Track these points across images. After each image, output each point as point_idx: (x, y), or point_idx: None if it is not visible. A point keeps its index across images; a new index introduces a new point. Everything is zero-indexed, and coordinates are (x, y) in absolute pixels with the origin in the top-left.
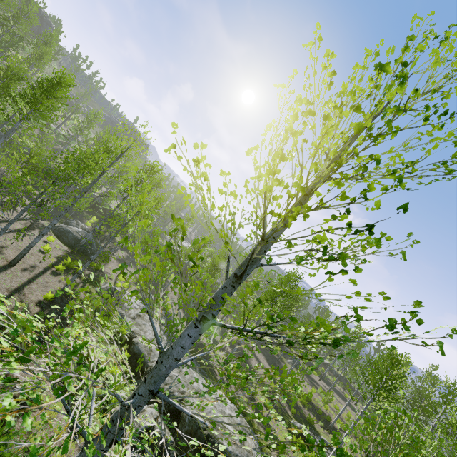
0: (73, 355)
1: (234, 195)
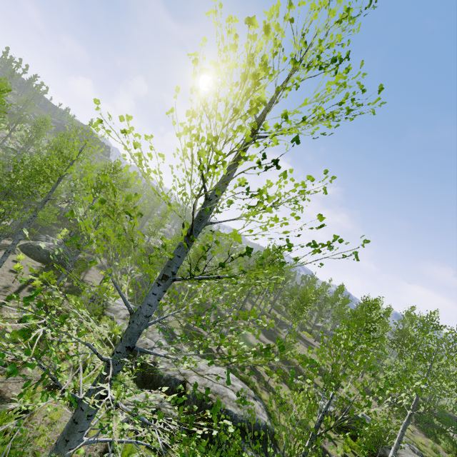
0: (30, 300)
1: (161, 156)
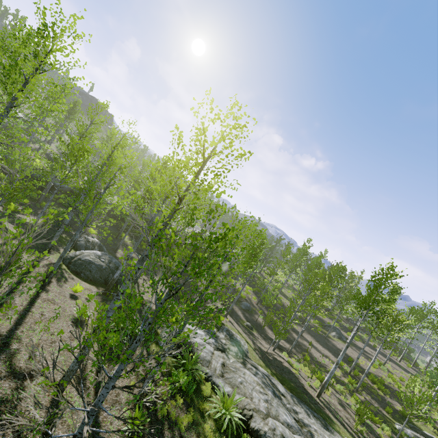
0: None
1: None
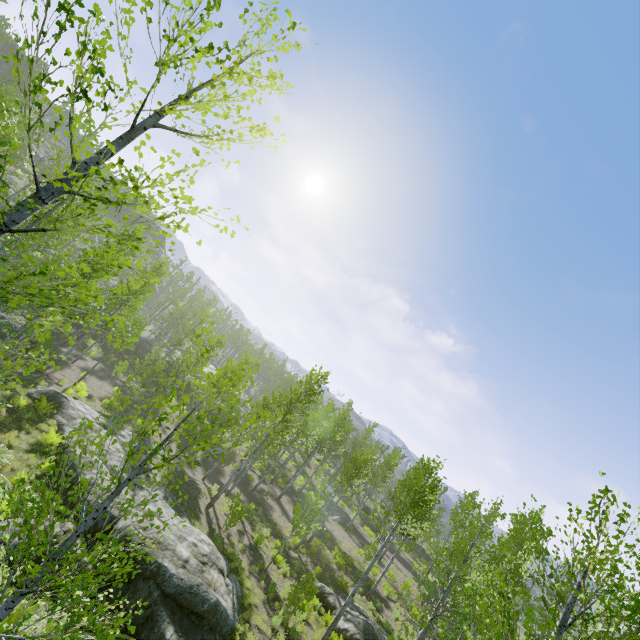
0: None
1: None
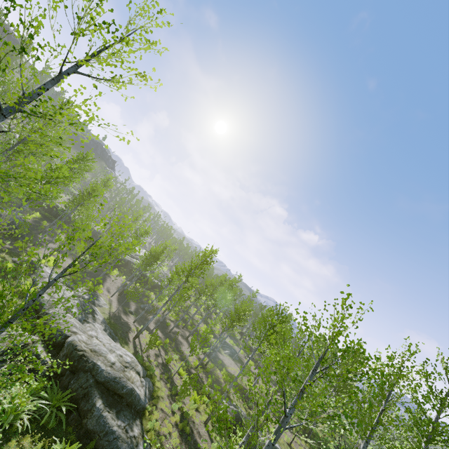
0: None
1: None
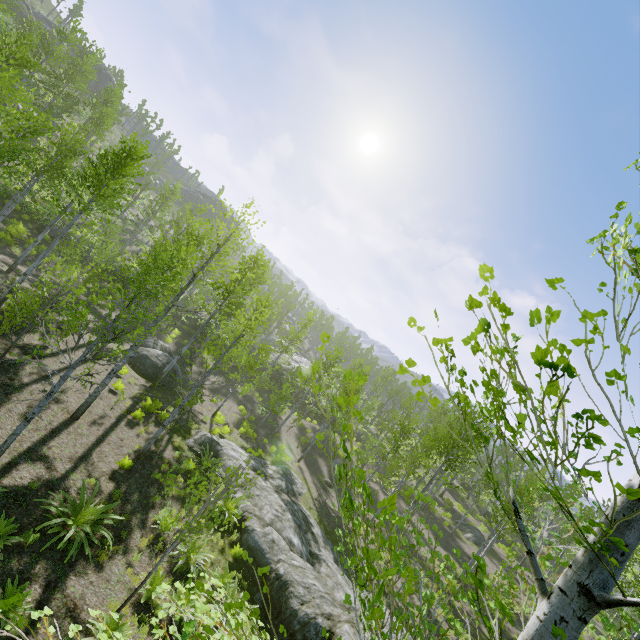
0: None
1: None
